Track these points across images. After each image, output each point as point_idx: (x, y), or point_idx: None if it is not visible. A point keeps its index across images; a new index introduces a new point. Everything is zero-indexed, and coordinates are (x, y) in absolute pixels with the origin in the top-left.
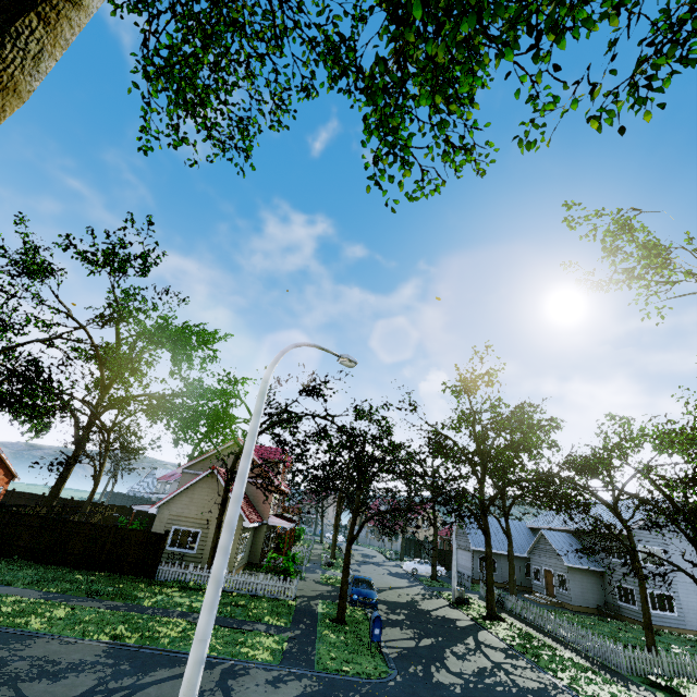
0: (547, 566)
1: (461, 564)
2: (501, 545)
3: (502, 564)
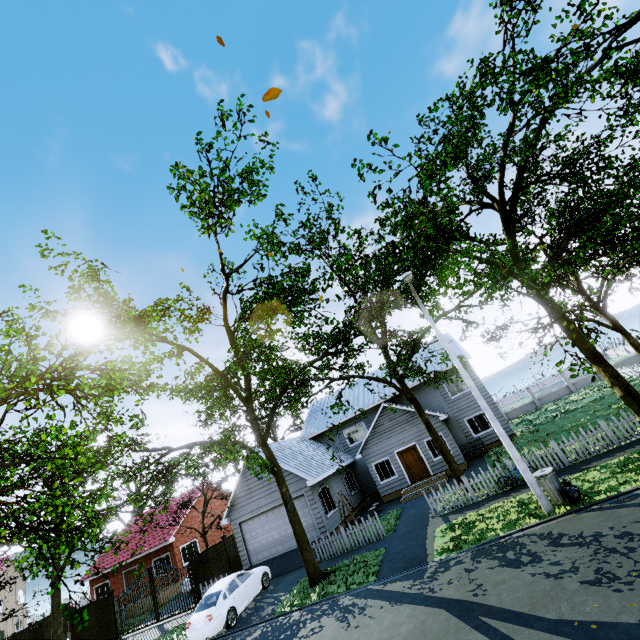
0: (404, 445)
1: (268, 542)
2: (323, 463)
3: (335, 490)
